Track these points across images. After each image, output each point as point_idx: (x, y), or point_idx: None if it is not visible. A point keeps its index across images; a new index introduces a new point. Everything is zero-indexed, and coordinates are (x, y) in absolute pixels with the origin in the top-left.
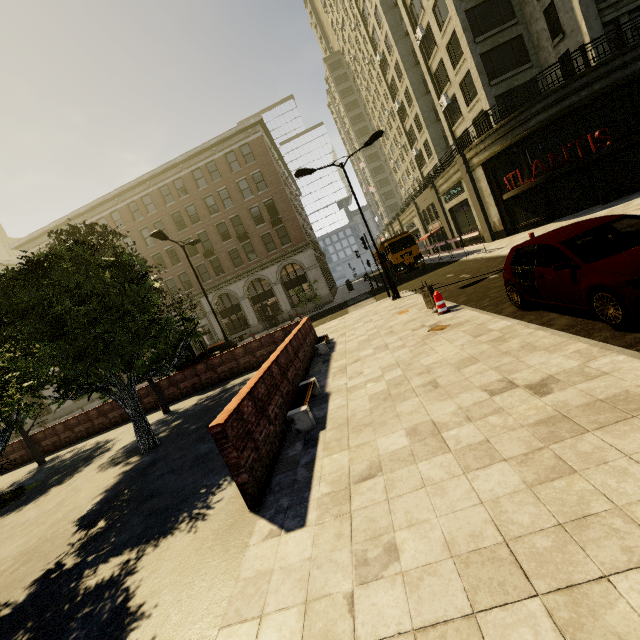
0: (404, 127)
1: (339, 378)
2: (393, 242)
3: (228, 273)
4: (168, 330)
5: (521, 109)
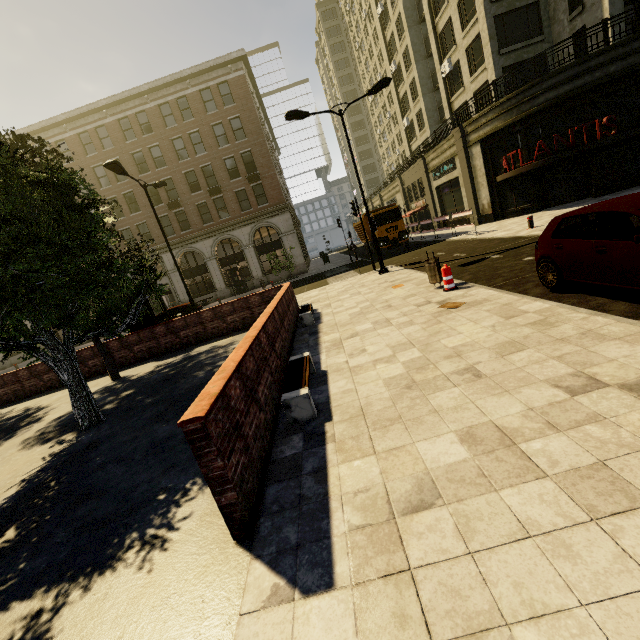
0: (398, 93)
1: (335, 354)
2: (378, 214)
3: (195, 229)
4: (121, 279)
5: (532, 83)
